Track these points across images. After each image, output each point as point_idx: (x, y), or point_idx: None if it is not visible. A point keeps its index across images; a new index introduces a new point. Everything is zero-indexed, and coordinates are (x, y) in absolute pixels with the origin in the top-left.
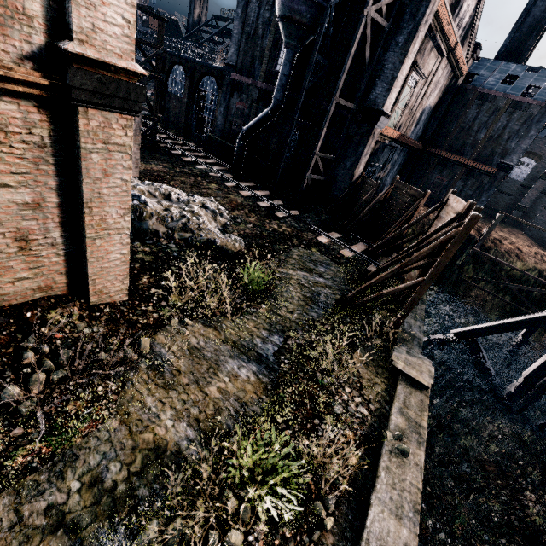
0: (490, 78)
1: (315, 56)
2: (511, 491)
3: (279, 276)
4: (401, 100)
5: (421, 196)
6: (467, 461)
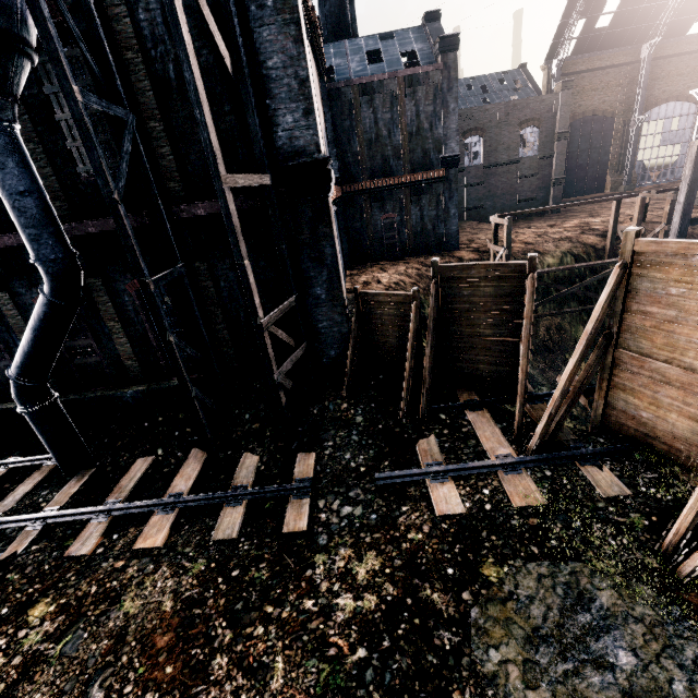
0: (352, 64)
1: (78, 99)
2: None
3: None
4: None
5: (527, 271)
6: None
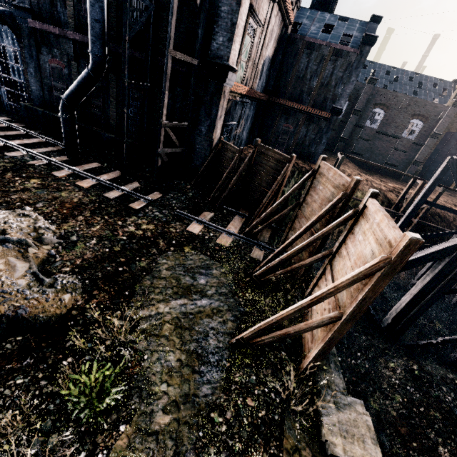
0: (313, 27)
1: None
2: (428, 454)
3: (145, 329)
4: (243, 51)
5: (288, 161)
6: (384, 433)
